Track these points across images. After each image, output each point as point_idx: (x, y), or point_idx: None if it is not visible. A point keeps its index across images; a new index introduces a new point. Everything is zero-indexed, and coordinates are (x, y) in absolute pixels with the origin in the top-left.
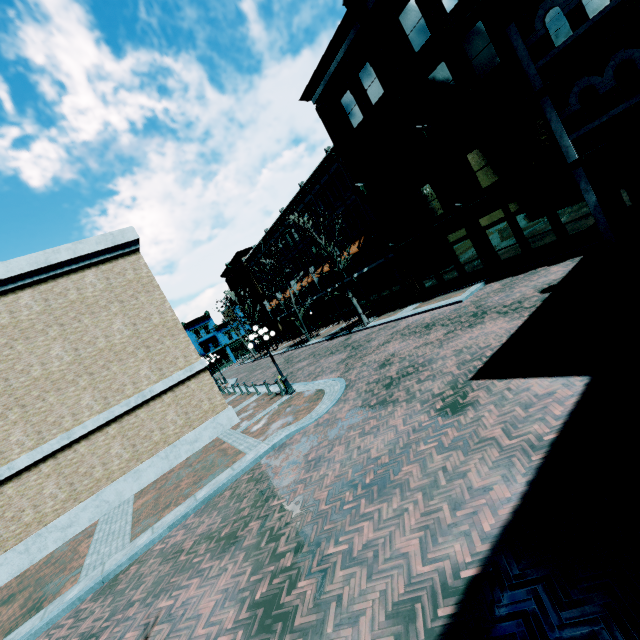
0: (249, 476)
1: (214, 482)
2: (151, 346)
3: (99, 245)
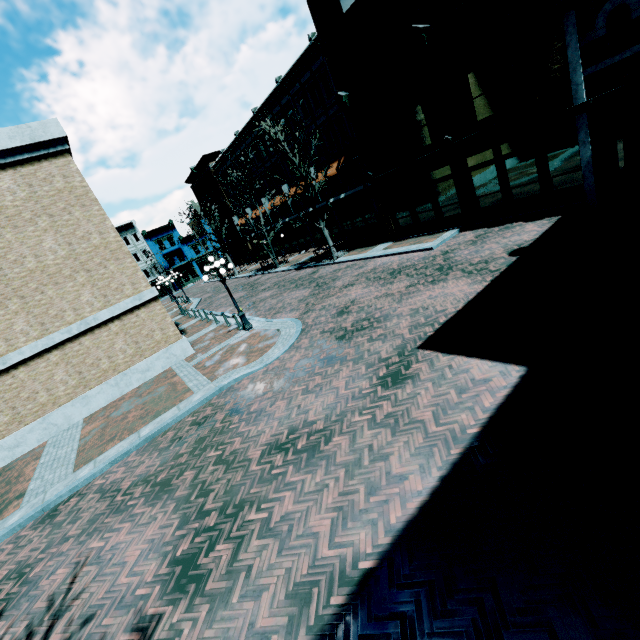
0: (193, 418)
1: (159, 420)
2: (92, 270)
3: (13, 140)
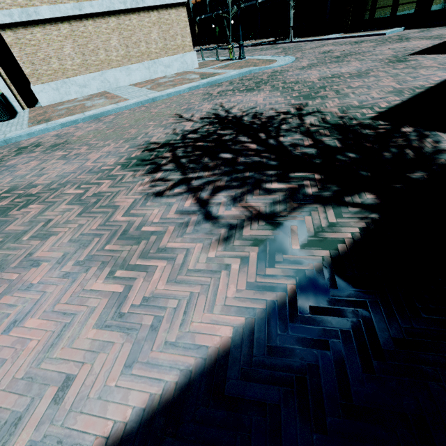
0: (239, 79)
1: (210, 79)
2: None
3: None
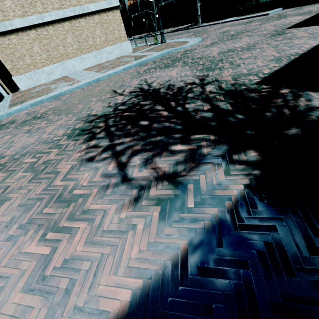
0: (160, 59)
1: (139, 60)
2: None
3: None
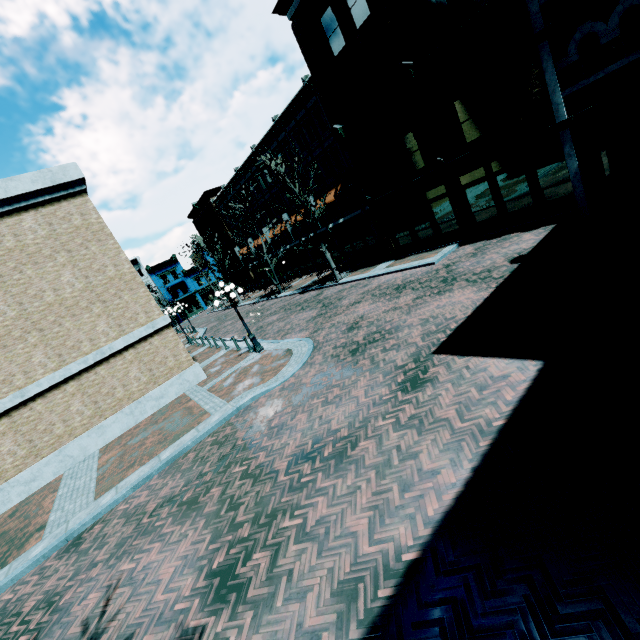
0: (213, 439)
1: (178, 443)
2: (107, 301)
3: (36, 184)
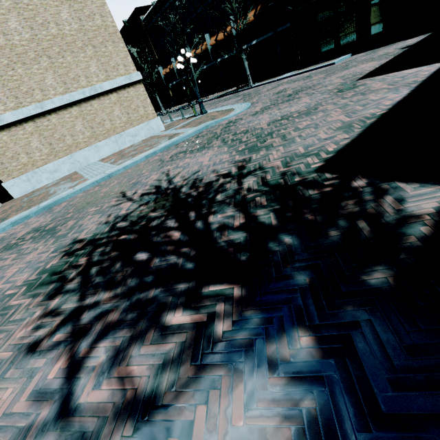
0: (195, 137)
1: (168, 142)
2: (96, 47)
3: None
